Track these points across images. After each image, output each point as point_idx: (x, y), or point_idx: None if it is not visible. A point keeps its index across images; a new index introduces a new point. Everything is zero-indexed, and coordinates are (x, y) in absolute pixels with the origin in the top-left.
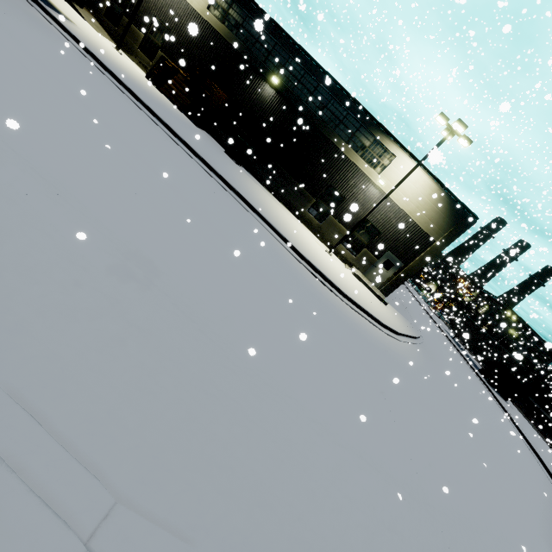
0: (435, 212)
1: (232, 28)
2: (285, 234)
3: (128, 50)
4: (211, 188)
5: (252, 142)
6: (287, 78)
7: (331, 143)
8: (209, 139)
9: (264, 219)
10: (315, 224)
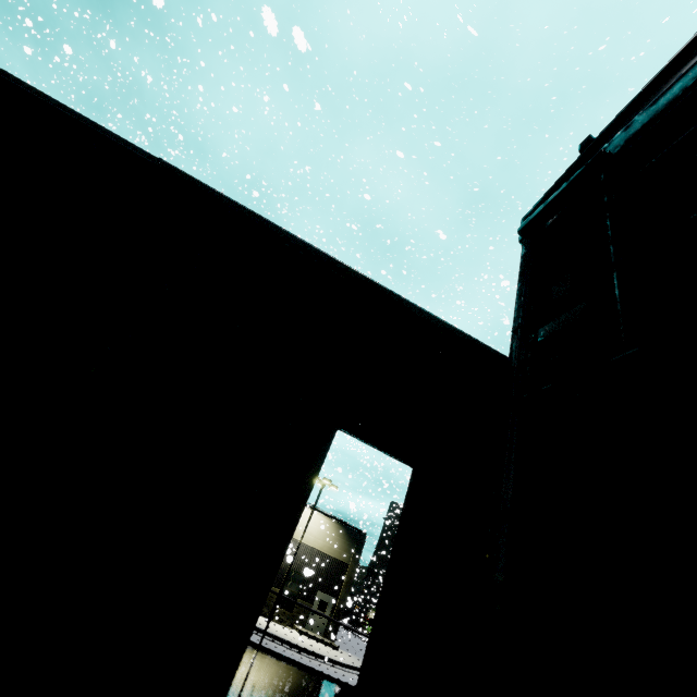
0: (338, 540)
1: None
2: None
3: None
4: None
5: None
6: None
7: None
8: None
9: None
10: None
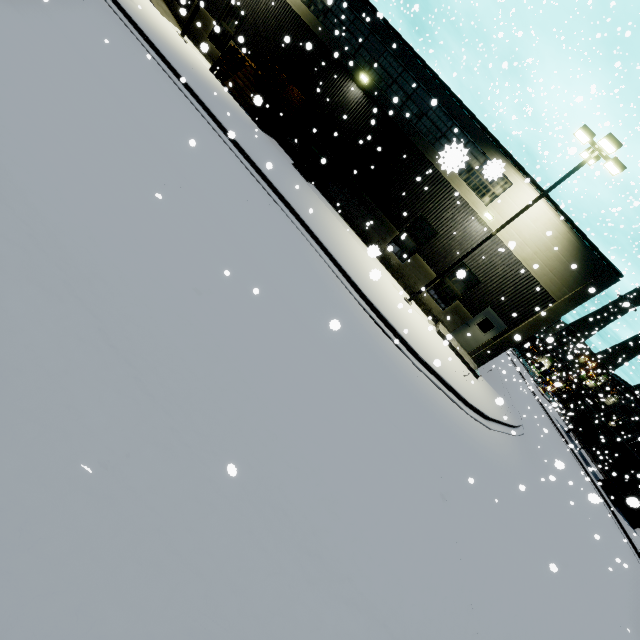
0: (560, 262)
1: (319, 13)
2: (348, 267)
3: (197, 39)
4: (254, 196)
5: (328, 155)
6: (380, 77)
7: (427, 161)
8: (273, 145)
9: (321, 245)
10: (395, 263)
